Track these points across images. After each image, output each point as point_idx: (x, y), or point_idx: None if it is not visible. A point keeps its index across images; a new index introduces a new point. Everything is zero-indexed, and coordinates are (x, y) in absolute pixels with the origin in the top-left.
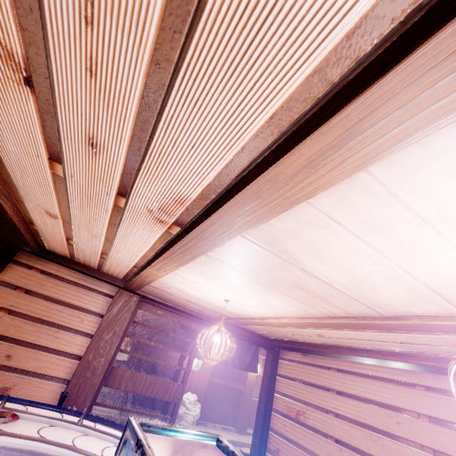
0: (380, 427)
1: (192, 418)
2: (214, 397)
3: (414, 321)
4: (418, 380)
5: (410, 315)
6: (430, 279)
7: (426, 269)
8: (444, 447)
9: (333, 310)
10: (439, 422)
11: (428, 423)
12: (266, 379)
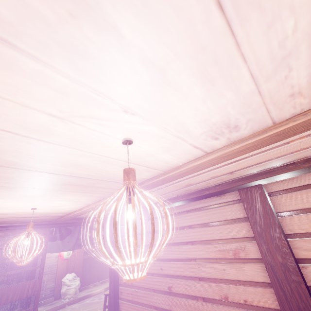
0: (170, 242)
1: (74, 290)
2: (90, 267)
3: (146, 183)
4: (182, 209)
5: (145, 180)
6: (124, 158)
7: (113, 152)
8: (195, 238)
9: (108, 190)
10: (192, 227)
11: (188, 229)
12: (111, 243)
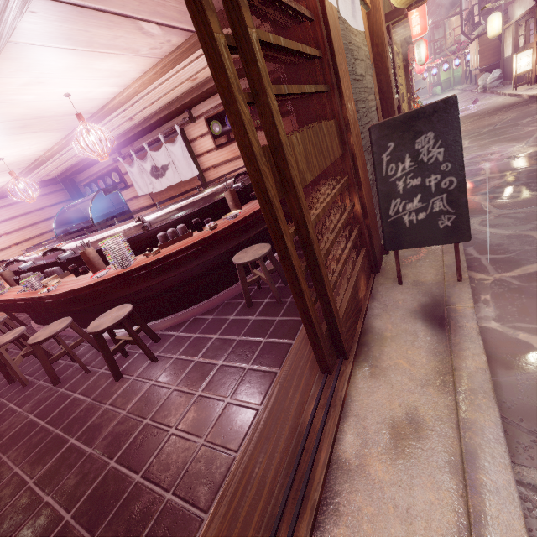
0: None
1: None
2: None
3: None
4: None
5: None
6: None
7: None
8: None
9: None
10: None
11: None
12: None
